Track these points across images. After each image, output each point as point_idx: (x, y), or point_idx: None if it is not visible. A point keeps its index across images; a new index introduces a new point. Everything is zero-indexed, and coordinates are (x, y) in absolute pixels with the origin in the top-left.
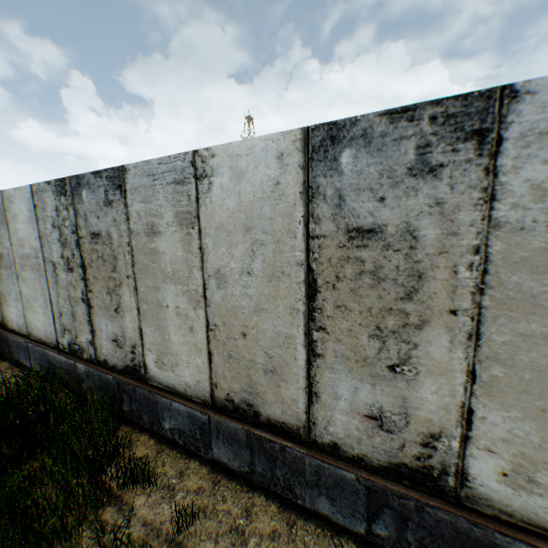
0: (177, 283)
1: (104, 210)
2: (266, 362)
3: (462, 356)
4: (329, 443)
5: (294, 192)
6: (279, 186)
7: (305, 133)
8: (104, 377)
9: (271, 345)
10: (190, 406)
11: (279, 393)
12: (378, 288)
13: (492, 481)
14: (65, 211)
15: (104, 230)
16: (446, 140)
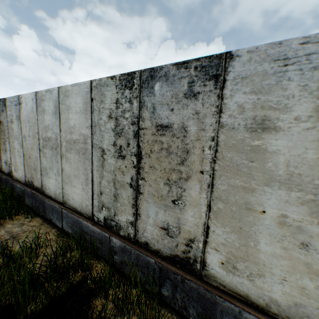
0: (292, 189)
1: (183, 102)
2: None
3: None
4: None
5: None
6: None
7: None
8: (142, 257)
9: None
10: None
11: None
12: None
13: None
14: (126, 104)
15: (177, 123)
16: None
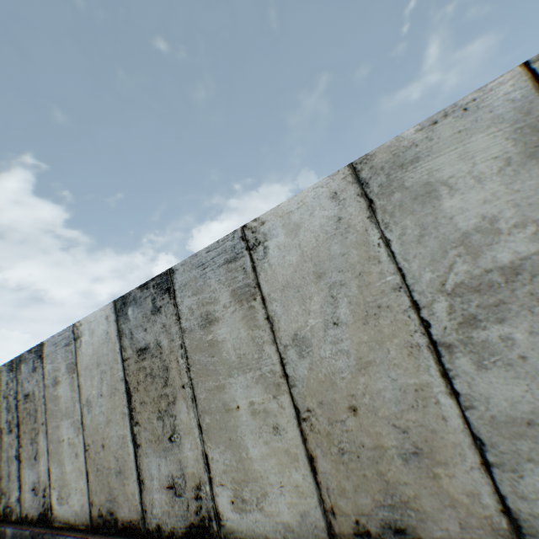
0: (69, 418)
1: (33, 375)
2: (116, 465)
3: (194, 415)
4: (156, 526)
5: (115, 336)
6: (109, 334)
7: (115, 303)
8: (24, 534)
9: (117, 448)
10: (77, 534)
11: (125, 490)
12: (154, 383)
13: (231, 512)
14: (12, 383)
15: (32, 390)
16: (160, 295)
